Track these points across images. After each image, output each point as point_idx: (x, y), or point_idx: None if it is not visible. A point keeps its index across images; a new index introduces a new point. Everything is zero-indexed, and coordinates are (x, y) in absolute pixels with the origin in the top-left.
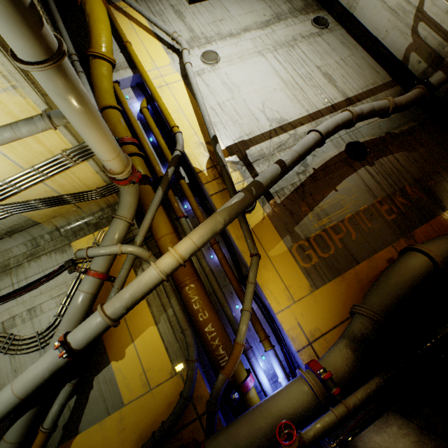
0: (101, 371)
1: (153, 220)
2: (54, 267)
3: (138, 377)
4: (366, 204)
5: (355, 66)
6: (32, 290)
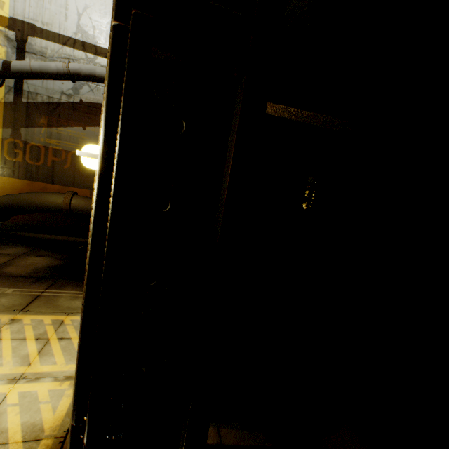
0: None
1: None
2: None
3: None
4: None
5: None
6: None
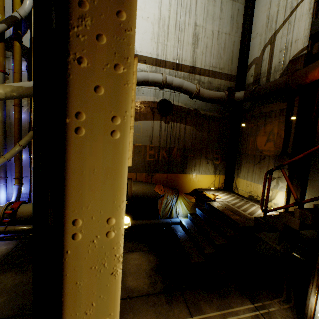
0: None
1: None
2: None
3: None
4: (141, 143)
5: (222, 45)
6: None
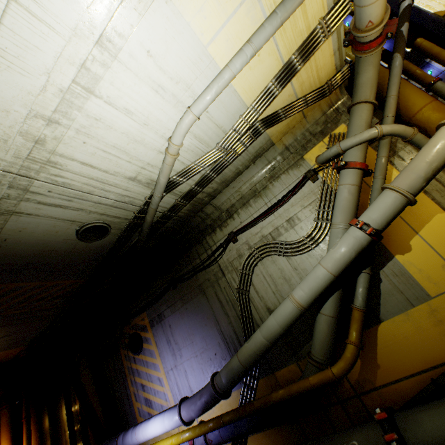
0: (384, 265)
1: (398, 97)
2: (294, 181)
3: (440, 269)
4: None
5: None
6: (283, 205)
